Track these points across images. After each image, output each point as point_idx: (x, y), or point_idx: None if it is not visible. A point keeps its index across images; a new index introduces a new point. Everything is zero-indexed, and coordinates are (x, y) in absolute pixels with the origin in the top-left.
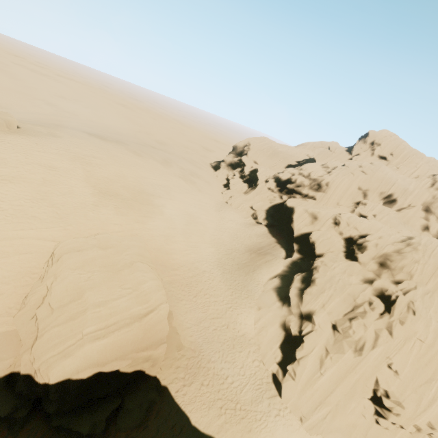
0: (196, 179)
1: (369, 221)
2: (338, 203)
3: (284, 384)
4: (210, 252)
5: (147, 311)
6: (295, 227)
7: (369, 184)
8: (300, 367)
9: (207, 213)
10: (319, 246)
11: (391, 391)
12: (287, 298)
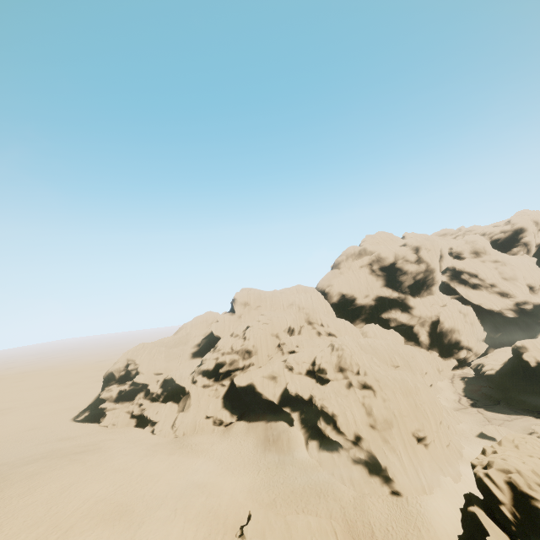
0: (115, 445)
1: (303, 352)
2: (269, 355)
3: (401, 486)
4: (250, 484)
5: (335, 537)
6: (270, 396)
7: (275, 329)
8: (393, 466)
9: (192, 460)
10: (303, 392)
11: (417, 426)
12: (334, 445)
